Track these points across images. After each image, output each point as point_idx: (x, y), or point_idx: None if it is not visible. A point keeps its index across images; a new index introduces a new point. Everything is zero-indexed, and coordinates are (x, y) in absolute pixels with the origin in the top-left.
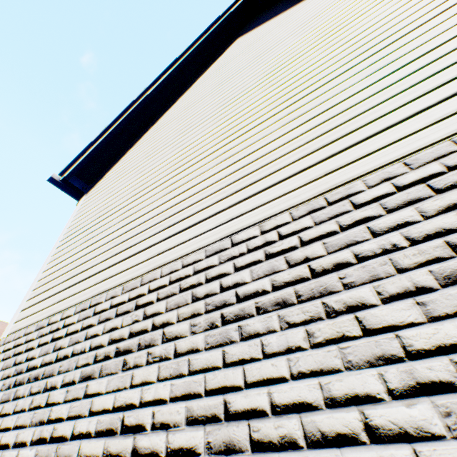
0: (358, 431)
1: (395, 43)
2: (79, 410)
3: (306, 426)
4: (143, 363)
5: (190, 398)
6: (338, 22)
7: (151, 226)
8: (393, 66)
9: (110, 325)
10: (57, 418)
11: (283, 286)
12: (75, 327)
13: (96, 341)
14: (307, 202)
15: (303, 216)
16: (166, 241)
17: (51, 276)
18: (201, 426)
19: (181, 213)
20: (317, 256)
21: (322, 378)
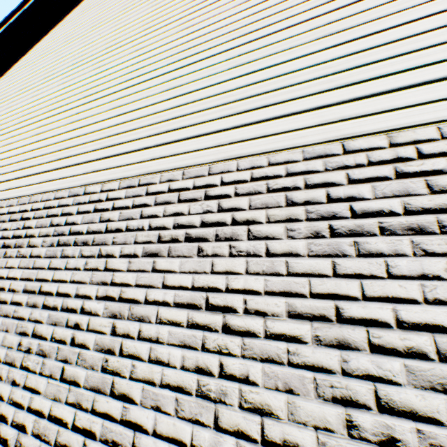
0: None
1: (92, 103)
2: None
3: None
4: None
5: None
6: (121, 38)
7: None
8: (74, 126)
9: None
10: None
11: None
12: None
13: None
14: None
15: None
16: None
17: None
18: None
19: None
20: None
21: None
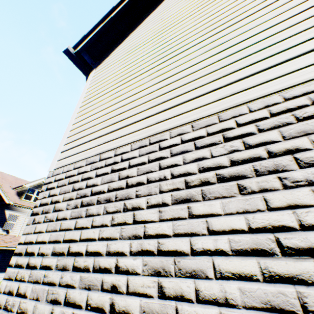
0: None
1: None
2: (189, 228)
3: None
4: (277, 187)
5: None
6: None
7: (202, 76)
8: None
9: (191, 156)
10: (158, 234)
11: None
12: (138, 160)
13: (177, 170)
14: None
15: None
16: (237, 83)
17: (84, 126)
18: None
19: (246, 59)
20: None
21: None
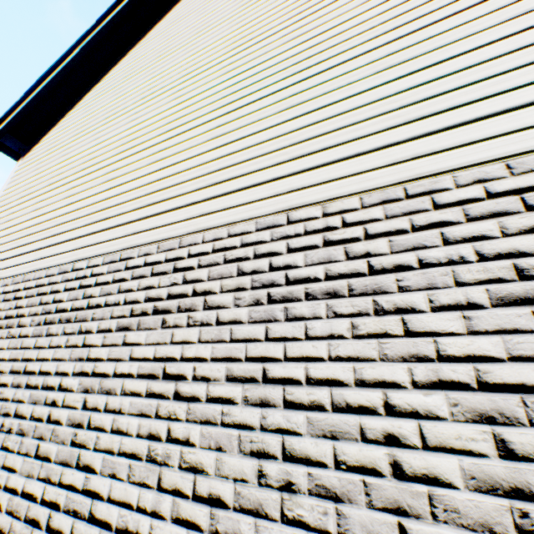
0: (57, 386)
1: (241, 110)
2: None
3: (45, 381)
4: (5, 337)
5: (16, 361)
6: (254, 33)
7: (46, 229)
8: (220, 141)
9: None
10: None
11: (75, 310)
12: None
13: None
14: (115, 253)
15: (107, 264)
16: (47, 249)
17: None
18: (14, 375)
19: (65, 225)
20: (95, 296)
21: (60, 362)
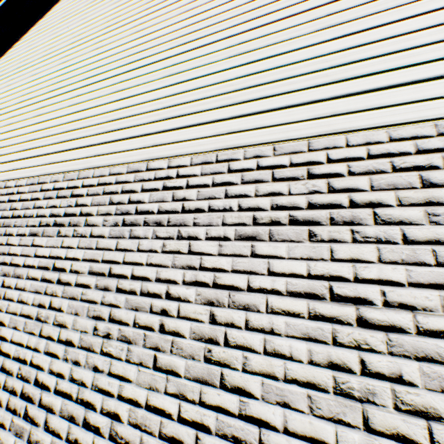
0: None
1: (138, 71)
2: None
3: None
4: None
5: None
6: None
7: None
8: (119, 95)
9: None
10: None
11: (3, 218)
12: None
13: None
14: (35, 177)
15: (29, 185)
16: None
17: None
18: None
19: (3, 149)
20: (18, 209)
21: None
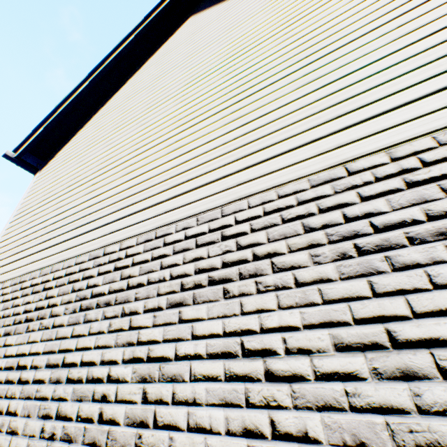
0: (105, 377)
1: (252, 96)
2: None
3: (89, 373)
4: (37, 329)
5: (51, 353)
6: (245, 44)
7: (69, 223)
8: (239, 122)
9: (27, 299)
10: None
11: (113, 292)
12: (8, 296)
13: (17, 310)
14: (148, 232)
15: (141, 243)
16: (74, 240)
17: (2, 249)
18: (51, 369)
19: (89, 216)
20: (134, 276)
21: (105, 349)
